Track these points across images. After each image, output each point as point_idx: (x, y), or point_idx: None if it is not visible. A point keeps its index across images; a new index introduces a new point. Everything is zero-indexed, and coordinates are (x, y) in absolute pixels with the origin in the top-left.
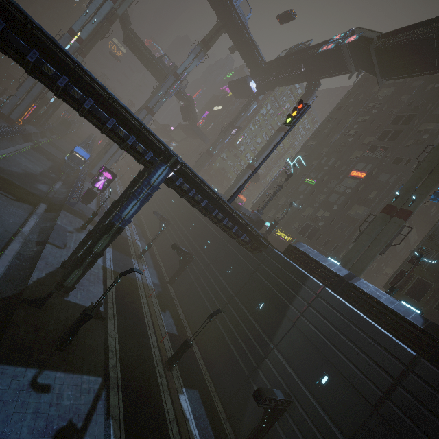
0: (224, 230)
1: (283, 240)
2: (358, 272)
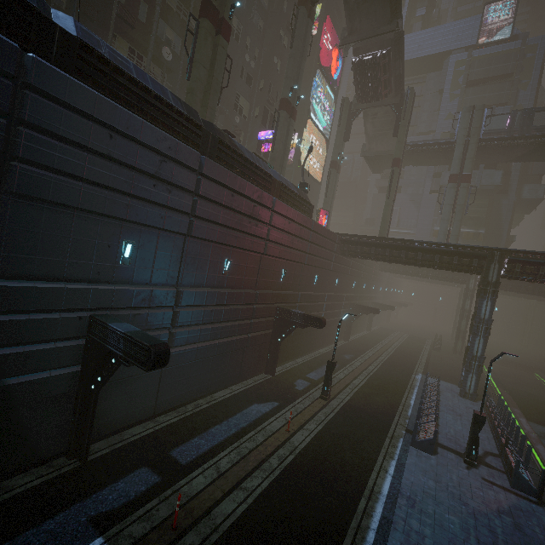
0: None
1: None
2: None
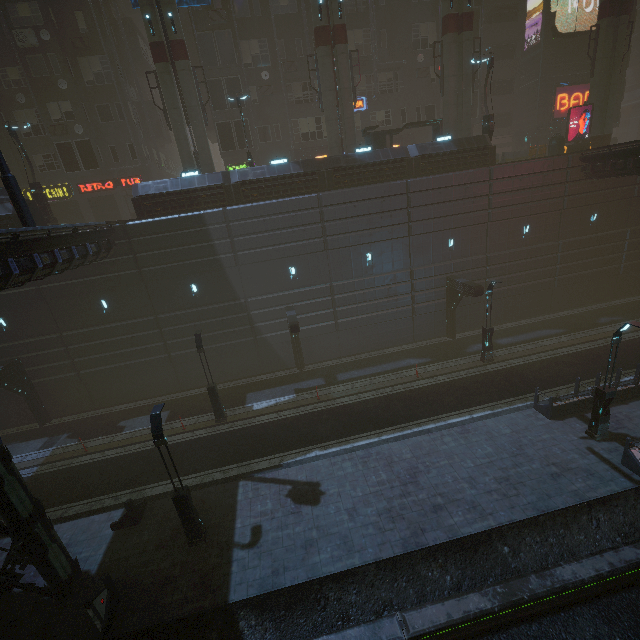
0: (61, 271)
1: (56, 201)
2: (211, 164)
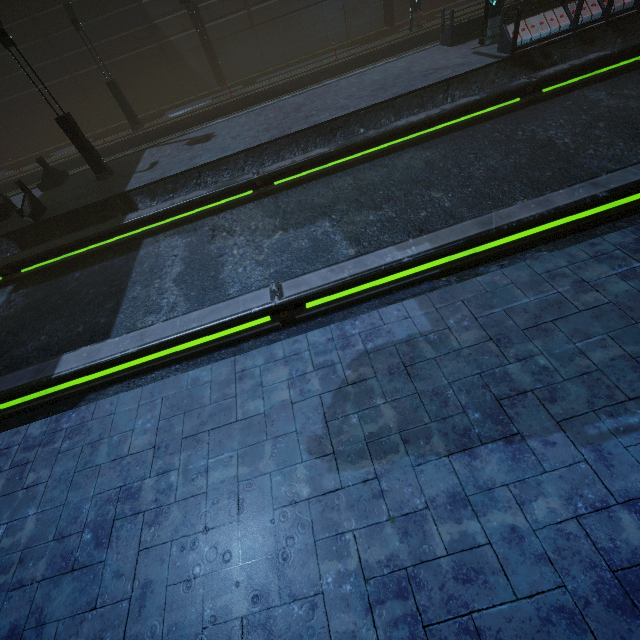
0: None
1: None
2: None
